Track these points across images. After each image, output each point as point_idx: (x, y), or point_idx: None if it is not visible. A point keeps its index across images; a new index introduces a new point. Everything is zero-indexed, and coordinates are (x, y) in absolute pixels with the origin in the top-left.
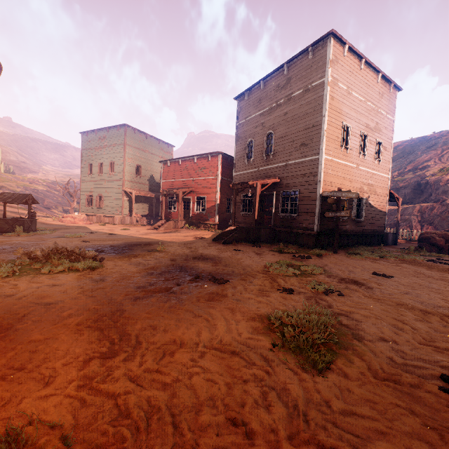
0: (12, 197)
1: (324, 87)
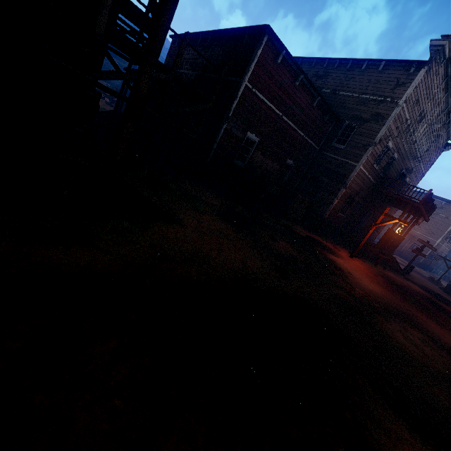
0: None
1: None
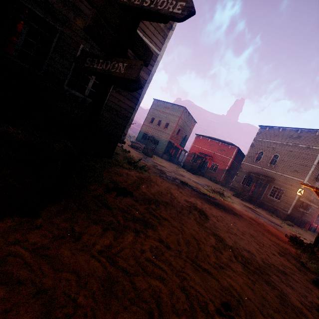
0: (153, 140)
1: None
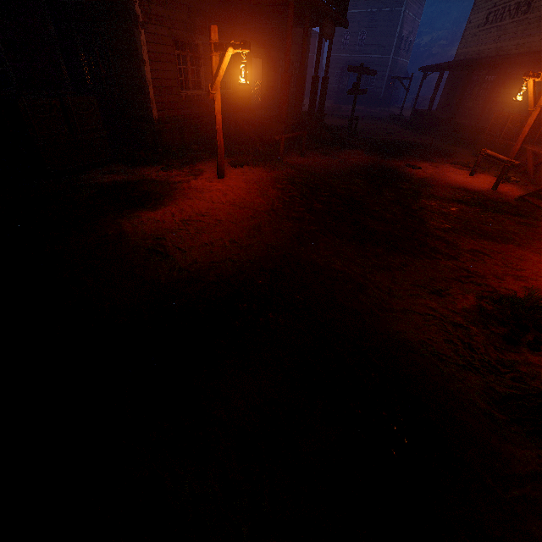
0: None
1: (401, 15)
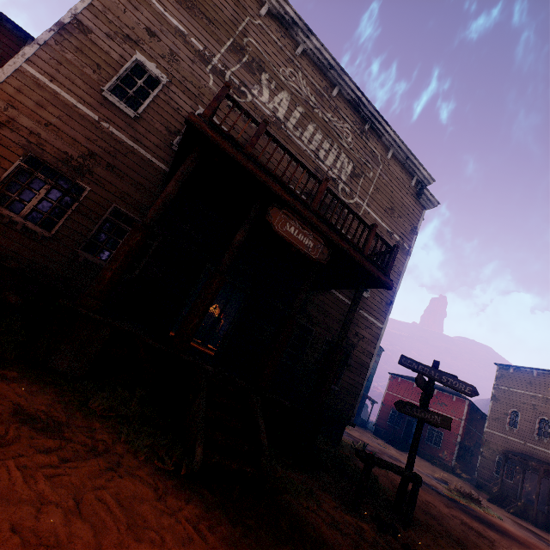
0: None
1: None
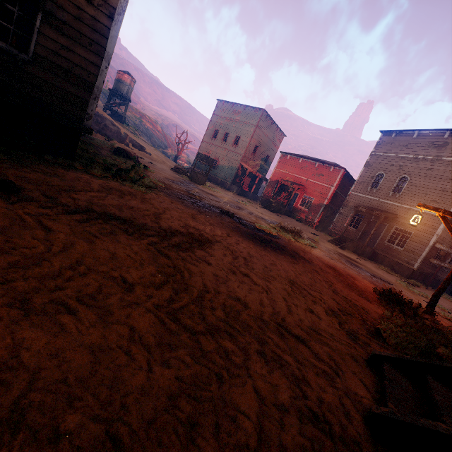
0: (205, 158)
1: None
